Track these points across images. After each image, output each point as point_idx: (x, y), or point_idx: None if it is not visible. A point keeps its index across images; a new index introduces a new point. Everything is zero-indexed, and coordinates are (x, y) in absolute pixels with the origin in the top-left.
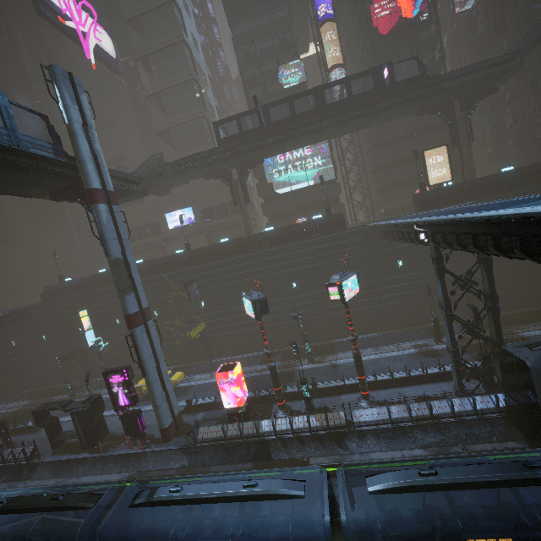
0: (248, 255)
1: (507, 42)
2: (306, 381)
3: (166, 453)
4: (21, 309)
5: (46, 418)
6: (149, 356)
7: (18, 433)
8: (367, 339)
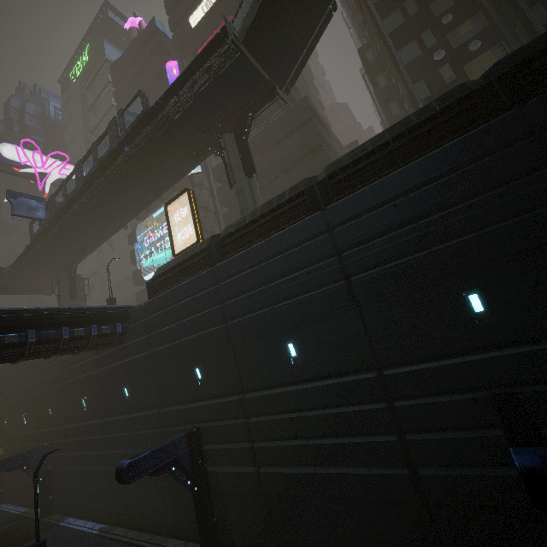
0: (28, 364)
1: (369, 21)
2: None
3: None
4: None
5: None
6: None
7: None
8: (71, 537)
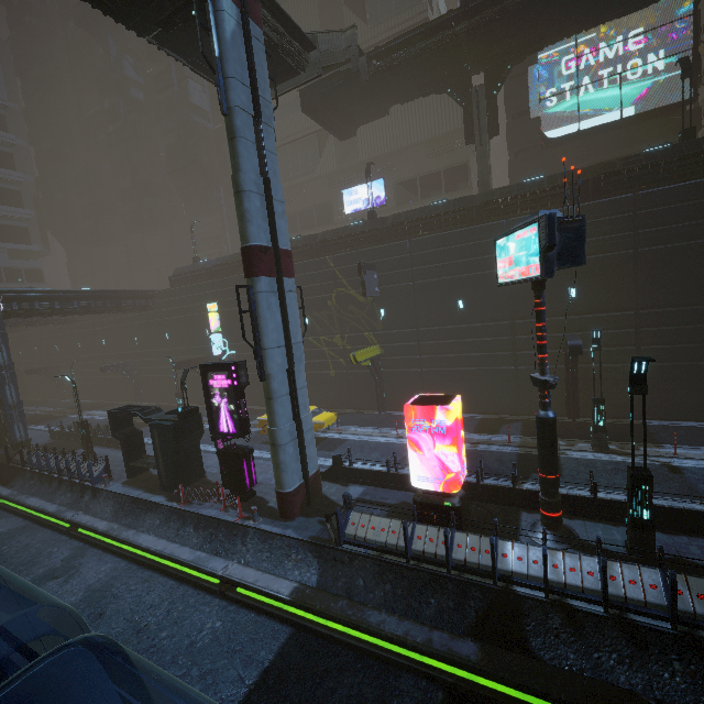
0: (482, 226)
1: None
2: (651, 476)
3: (279, 541)
4: (145, 293)
5: (126, 427)
6: (276, 342)
7: (106, 445)
8: None
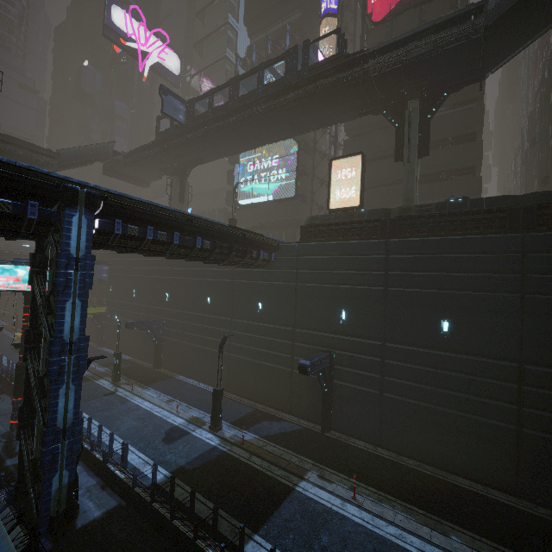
0: None
1: None
2: None
3: None
4: None
5: None
6: None
7: None
8: (194, 389)
